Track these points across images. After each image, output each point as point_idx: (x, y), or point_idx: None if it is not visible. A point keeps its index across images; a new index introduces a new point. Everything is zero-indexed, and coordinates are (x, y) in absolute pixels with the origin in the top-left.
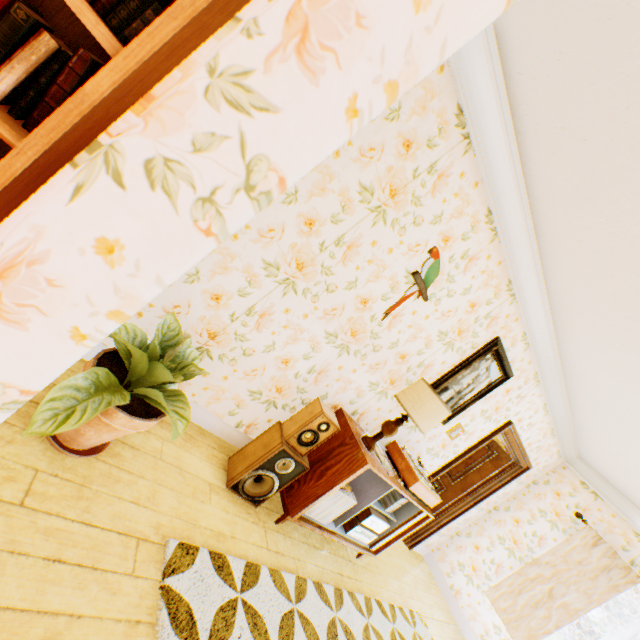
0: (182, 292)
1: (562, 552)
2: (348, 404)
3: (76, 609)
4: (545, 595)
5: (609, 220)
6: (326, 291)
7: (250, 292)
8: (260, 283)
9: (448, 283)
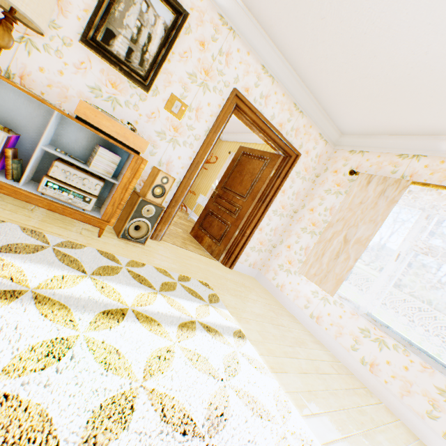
0: None
1: (346, 205)
2: None
3: None
4: (342, 244)
5: None
6: None
7: None
8: None
9: None
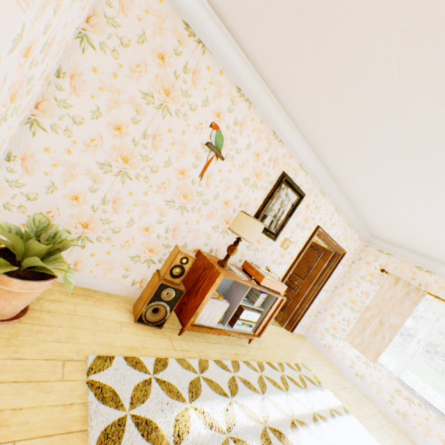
0: (48, 201)
1: (380, 296)
2: (204, 246)
3: (17, 405)
4: (378, 325)
5: (298, 64)
6: (152, 172)
7: (98, 188)
8: (102, 179)
9: (234, 144)
